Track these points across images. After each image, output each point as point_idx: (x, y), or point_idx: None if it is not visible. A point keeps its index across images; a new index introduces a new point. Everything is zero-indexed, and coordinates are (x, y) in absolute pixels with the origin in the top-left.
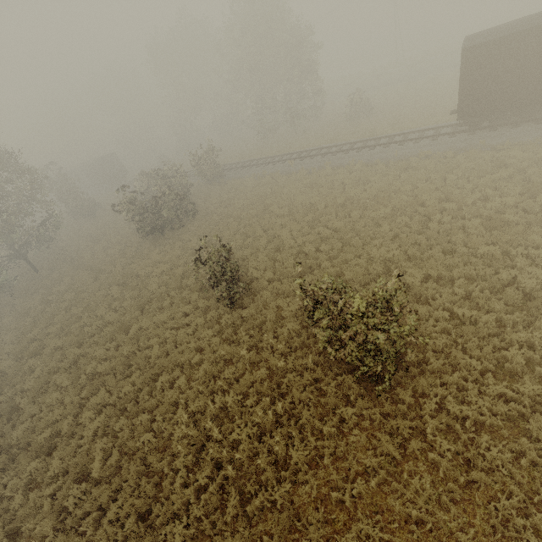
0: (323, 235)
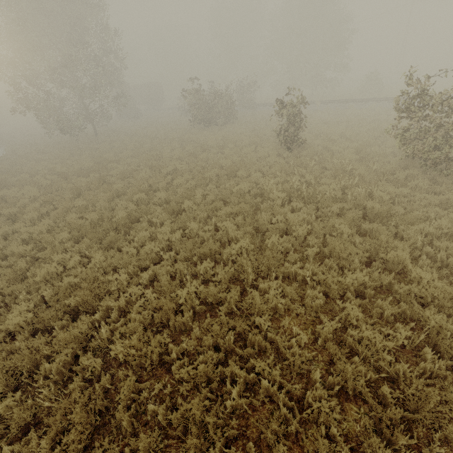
0: (360, 130)
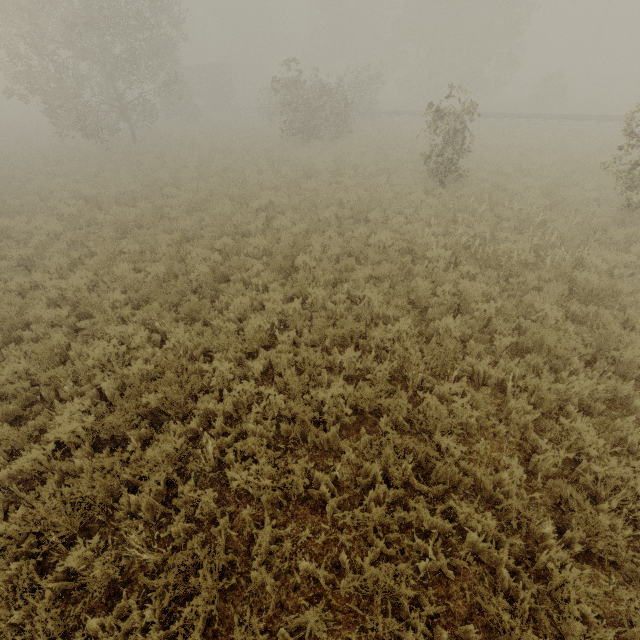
0: (543, 162)
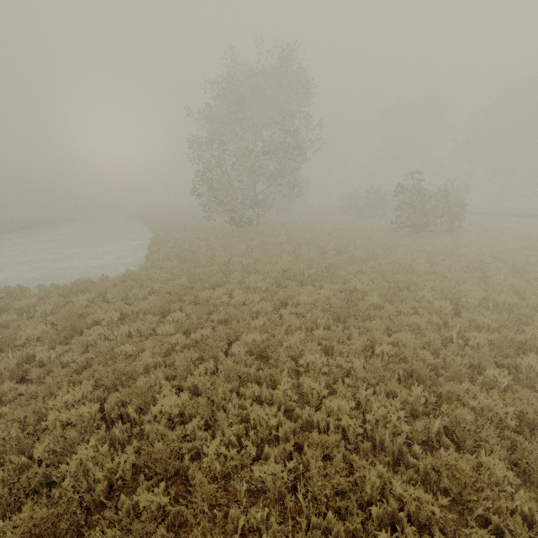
0: None
